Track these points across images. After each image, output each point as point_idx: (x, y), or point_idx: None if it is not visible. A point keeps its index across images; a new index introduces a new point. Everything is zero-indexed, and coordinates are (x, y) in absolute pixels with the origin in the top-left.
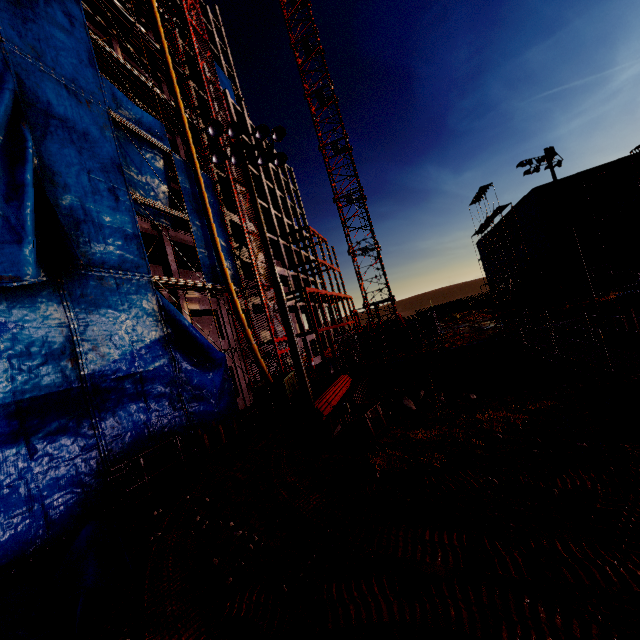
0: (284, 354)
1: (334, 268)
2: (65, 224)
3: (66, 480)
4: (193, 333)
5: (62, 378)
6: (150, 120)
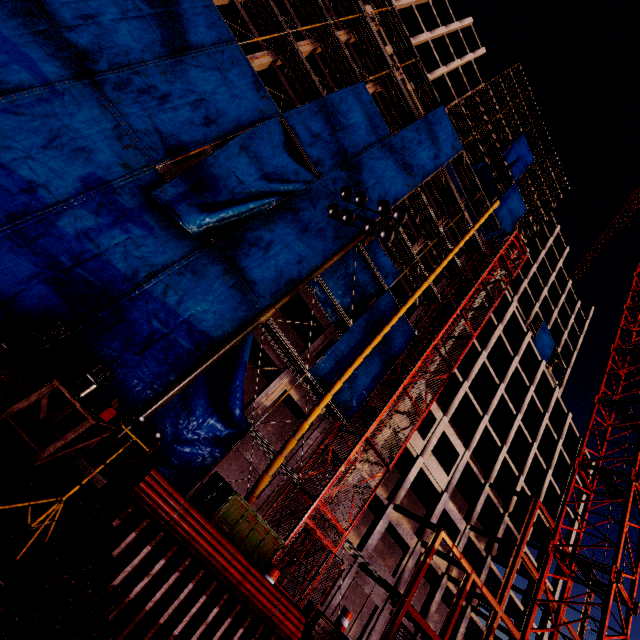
0: (348, 586)
1: (562, 615)
2: (246, 238)
3: (49, 301)
4: (238, 365)
5: (132, 272)
6: (388, 263)
